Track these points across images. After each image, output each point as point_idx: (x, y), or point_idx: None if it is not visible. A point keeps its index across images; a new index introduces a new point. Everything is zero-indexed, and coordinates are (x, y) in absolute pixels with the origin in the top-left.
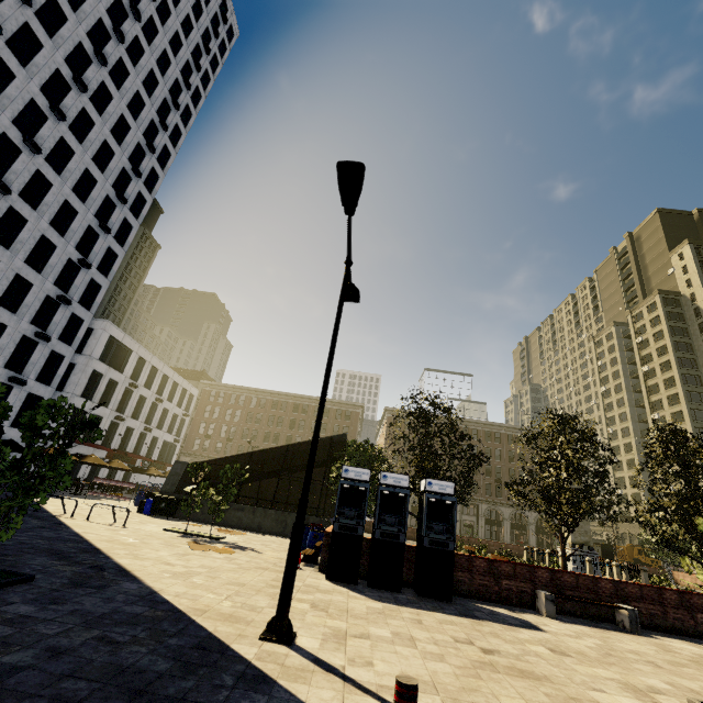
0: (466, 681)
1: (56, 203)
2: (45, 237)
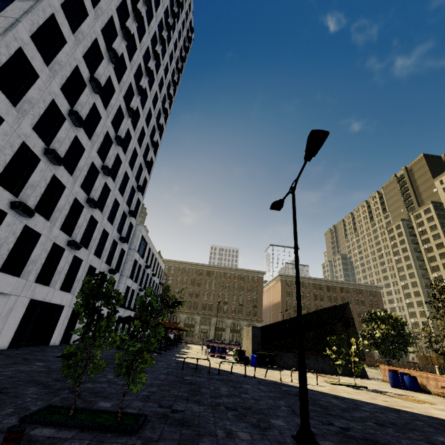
0: None
1: (131, 149)
2: (125, 172)
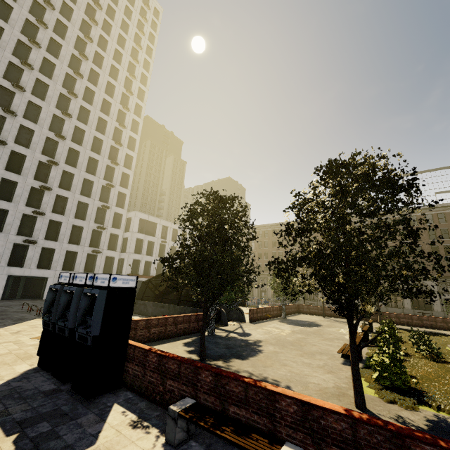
0: None
1: (85, 160)
2: (87, 179)
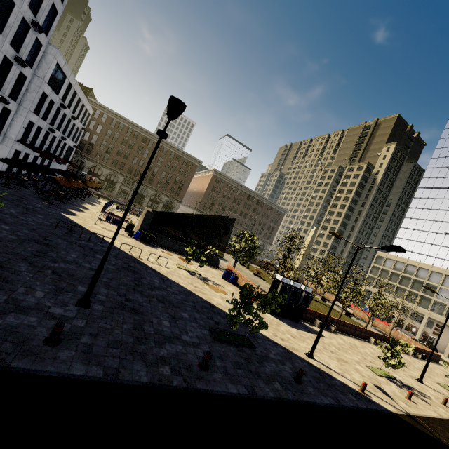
0: (343, 367)
1: None
2: None
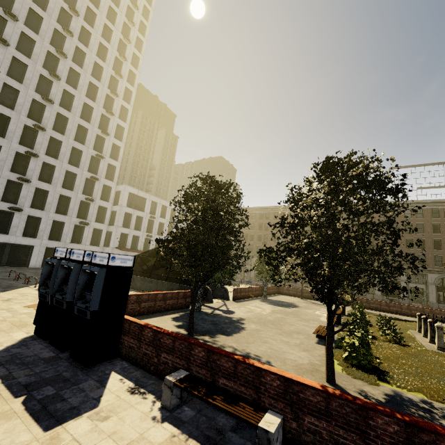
0: None
1: (74, 128)
2: (75, 148)
